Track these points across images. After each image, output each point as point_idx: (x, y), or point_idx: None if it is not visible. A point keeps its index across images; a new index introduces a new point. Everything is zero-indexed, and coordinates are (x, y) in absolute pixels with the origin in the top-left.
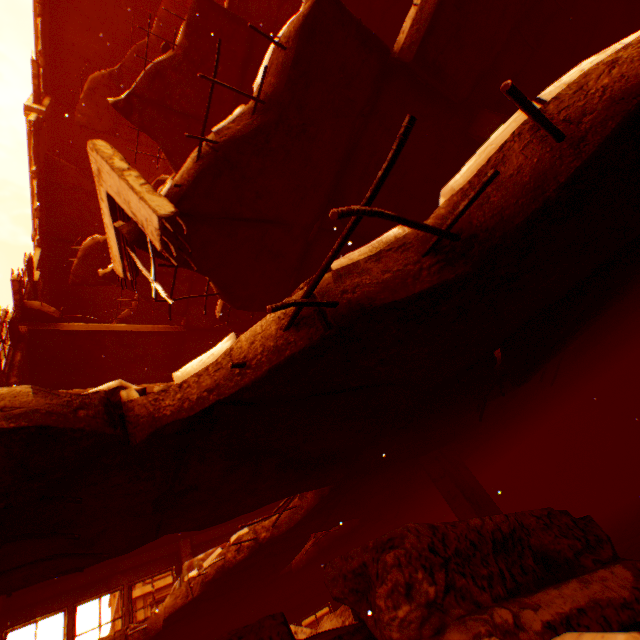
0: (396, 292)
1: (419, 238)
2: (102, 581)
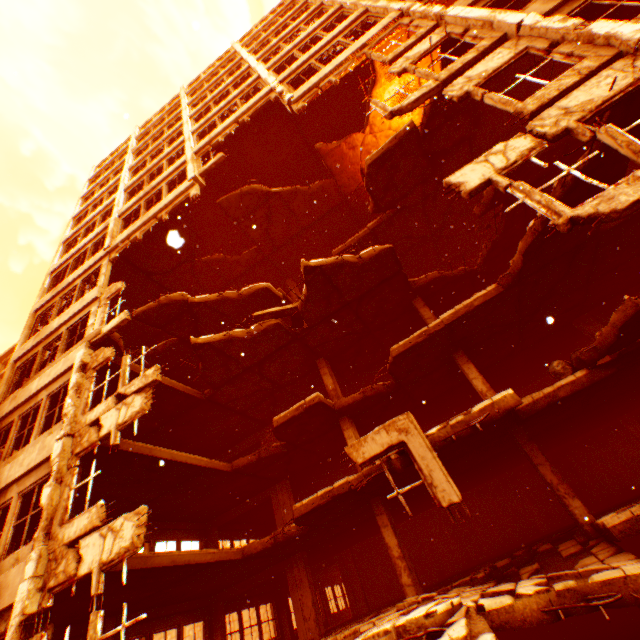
0: (575, 610)
1: (580, 589)
2: None
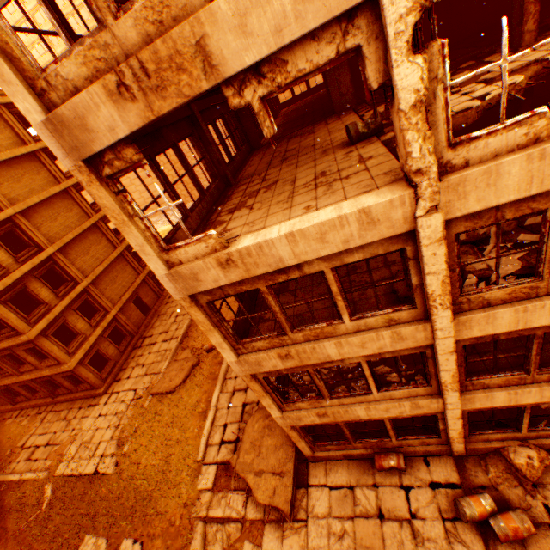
0: None
1: None
2: (158, 135)
